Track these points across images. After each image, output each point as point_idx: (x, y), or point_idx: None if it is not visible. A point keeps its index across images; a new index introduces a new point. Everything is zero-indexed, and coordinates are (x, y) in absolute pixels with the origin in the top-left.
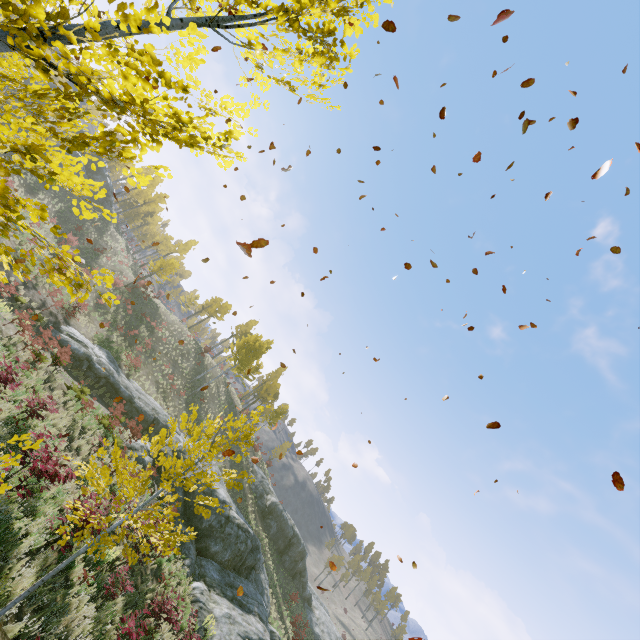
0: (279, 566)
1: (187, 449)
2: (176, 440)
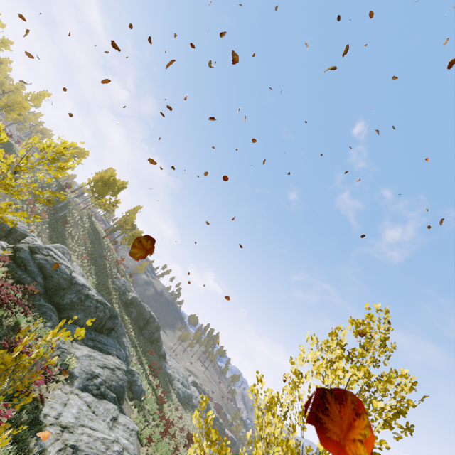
0: (140, 336)
1: None
2: (32, 240)
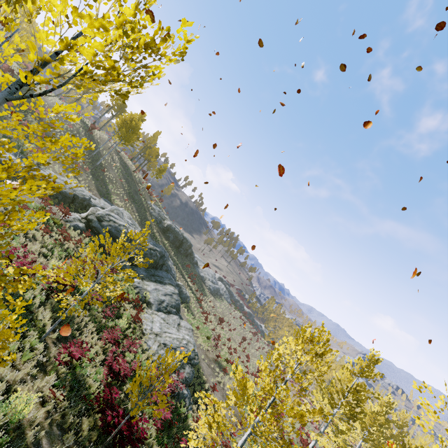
0: (178, 254)
1: (109, 249)
2: (95, 210)
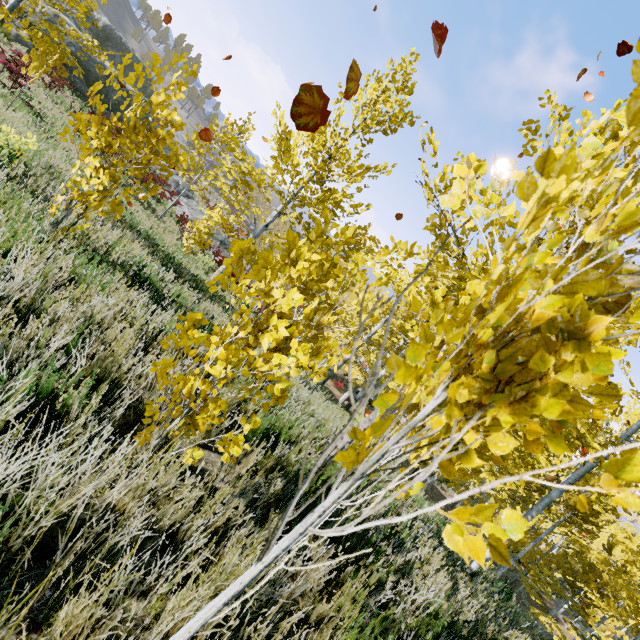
0: None
1: None
2: None
